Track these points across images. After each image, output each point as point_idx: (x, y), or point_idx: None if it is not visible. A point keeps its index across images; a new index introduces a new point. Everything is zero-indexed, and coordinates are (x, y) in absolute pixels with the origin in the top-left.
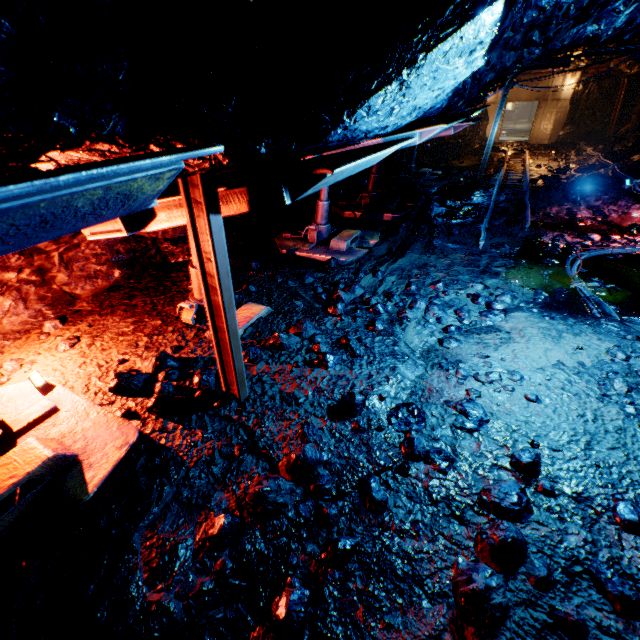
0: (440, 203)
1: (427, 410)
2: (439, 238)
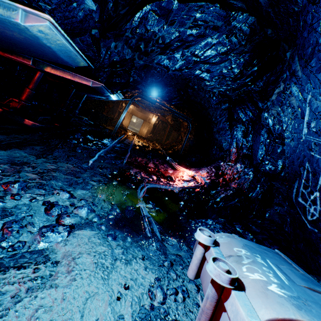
0: (82, 134)
1: None
2: (62, 149)
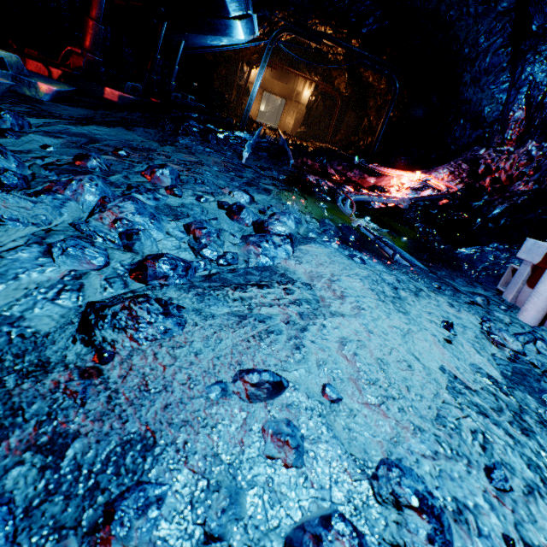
0: (199, 123)
1: None
2: (188, 137)
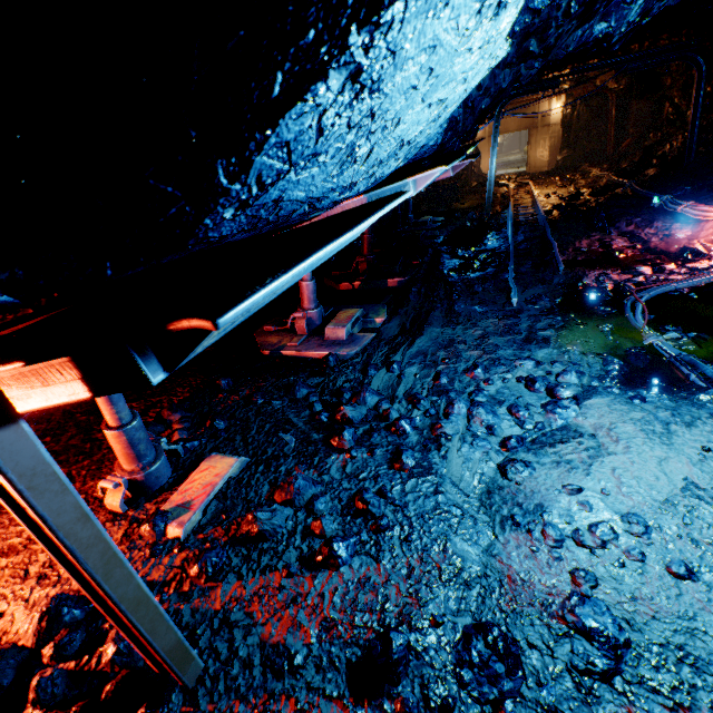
0: (451, 254)
1: (518, 632)
2: (460, 300)
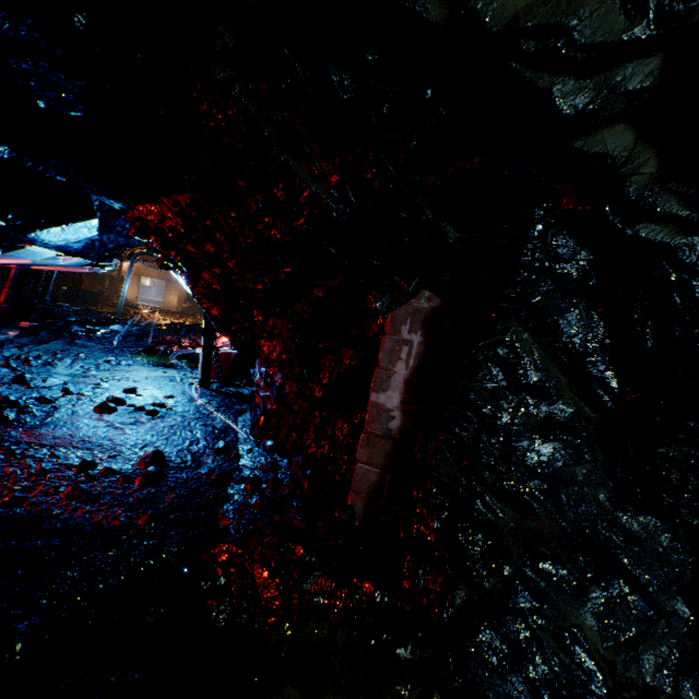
0: (81, 326)
1: (77, 386)
2: (81, 340)
